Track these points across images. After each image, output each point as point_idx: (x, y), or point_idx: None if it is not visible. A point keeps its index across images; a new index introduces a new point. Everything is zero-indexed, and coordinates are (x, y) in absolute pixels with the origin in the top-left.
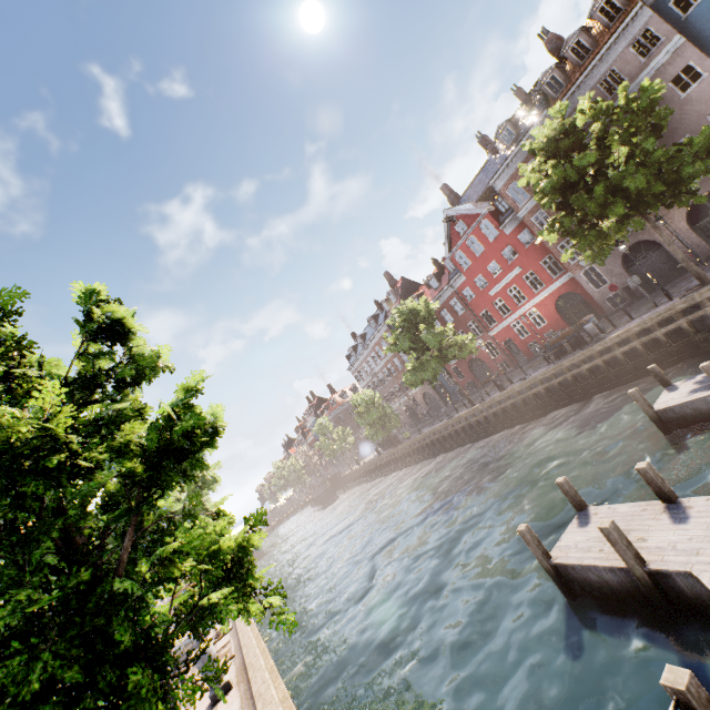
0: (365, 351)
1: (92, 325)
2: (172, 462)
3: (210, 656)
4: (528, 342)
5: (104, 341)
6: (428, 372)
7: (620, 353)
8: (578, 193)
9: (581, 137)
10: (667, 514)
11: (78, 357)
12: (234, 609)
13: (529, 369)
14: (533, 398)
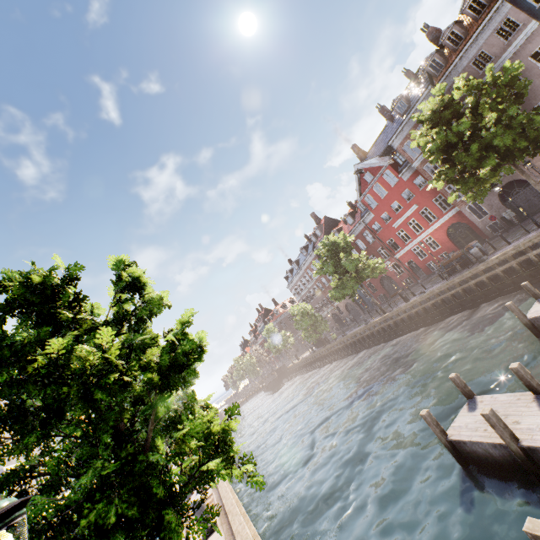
0: (299, 273)
1: (122, 284)
2: (177, 373)
3: (208, 504)
4: (426, 262)
5: (128, 292)
6: (348, 289)
7: (500, 271)
8: (458, 151)
9: (458, 108)
10: (536, 402)
11: (114, 305)
12: (224, 473)
13: (428, 284)
14: (431, 307)
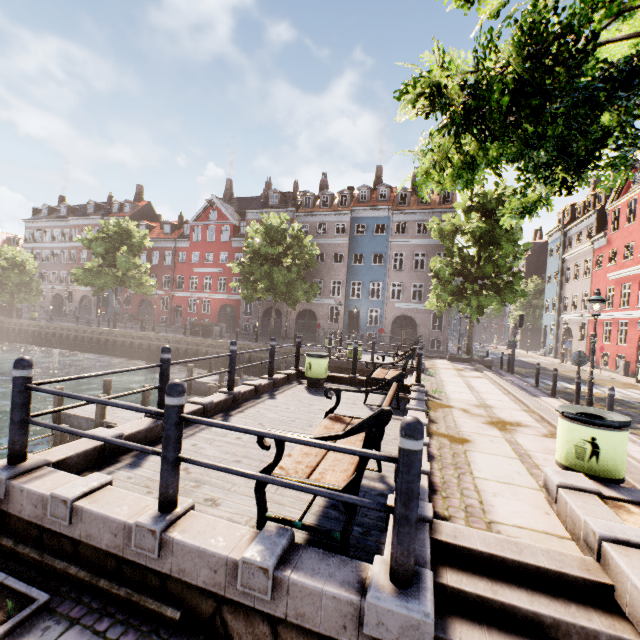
0: (61, 221)
1: None
2: None
3: None
4: (191, 316)
5: None
6: (100, 281)
7: (217, 352)
8: (259, 261)
9: (282, 238)
10: None
11: None
12: None
13: (174, 332)
14: (156, 348)
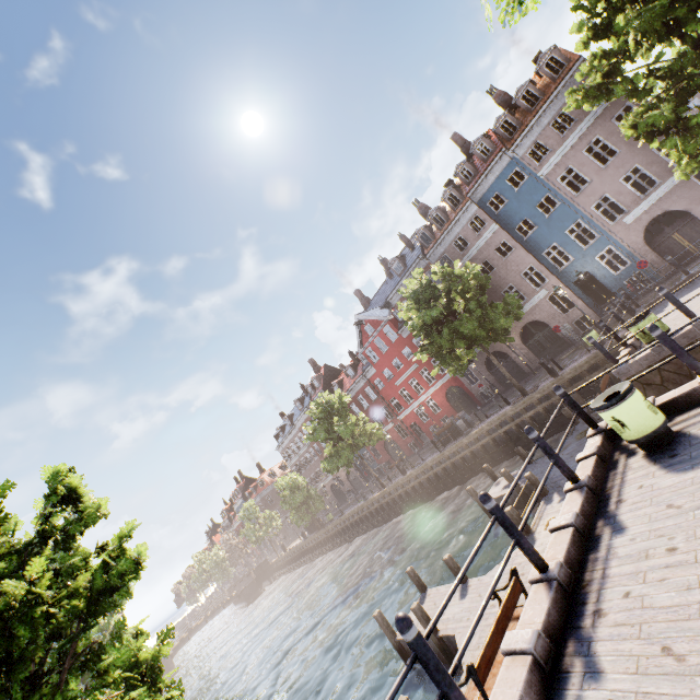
0: (292, 431)
1: (57, 499)
2: (108, 597)
3: None
4: (429, 425)
5: (61, 505)
6: (342, 459)
7: (480, 445)
8: (434, 332)
9: (434, 292)
10: (459, 592)
11: (43, 524)
12: None
13: (429, 452)
14: (427, 482)
